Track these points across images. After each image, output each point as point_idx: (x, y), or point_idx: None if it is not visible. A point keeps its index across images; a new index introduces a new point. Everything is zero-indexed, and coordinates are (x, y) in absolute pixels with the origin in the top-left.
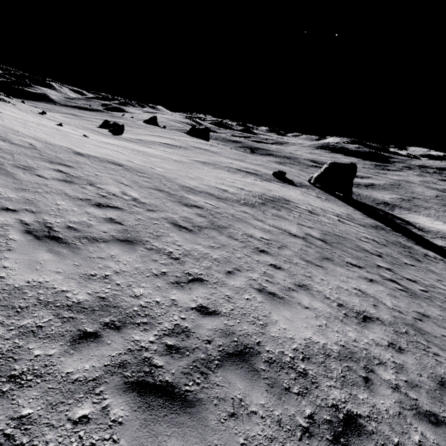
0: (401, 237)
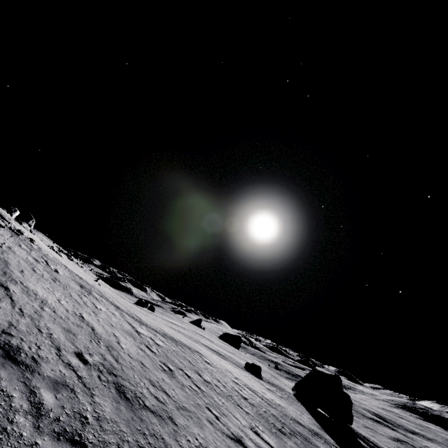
0: None
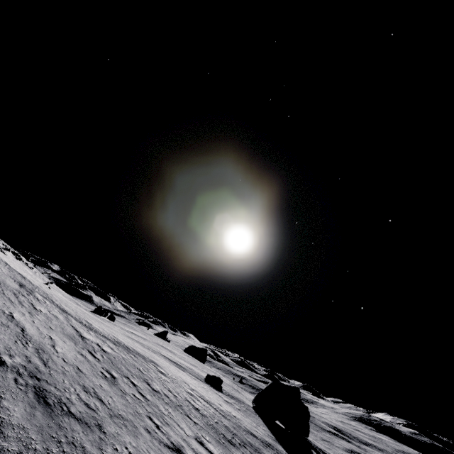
0: None
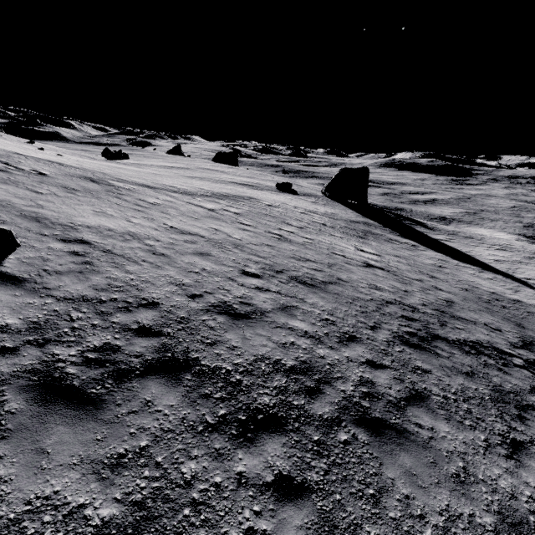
0: (385, 230)
